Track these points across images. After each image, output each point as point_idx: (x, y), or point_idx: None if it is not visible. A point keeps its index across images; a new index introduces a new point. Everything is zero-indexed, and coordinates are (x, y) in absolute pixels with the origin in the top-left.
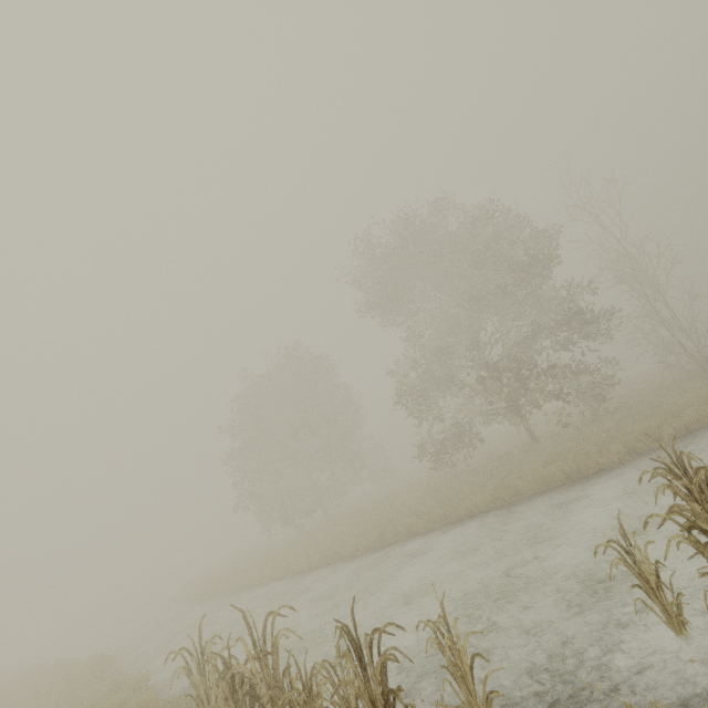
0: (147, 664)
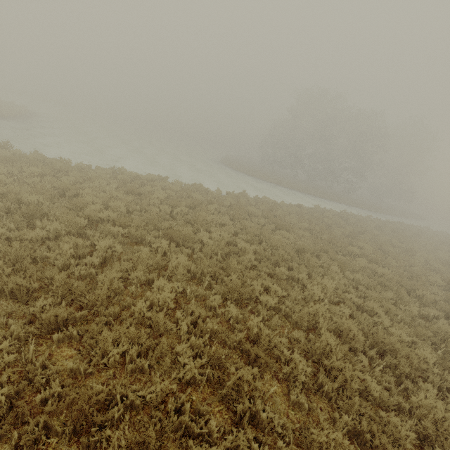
0: None
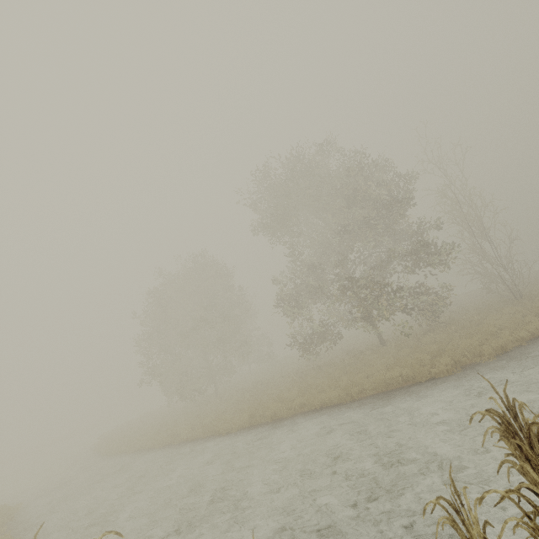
0: (40, 520)
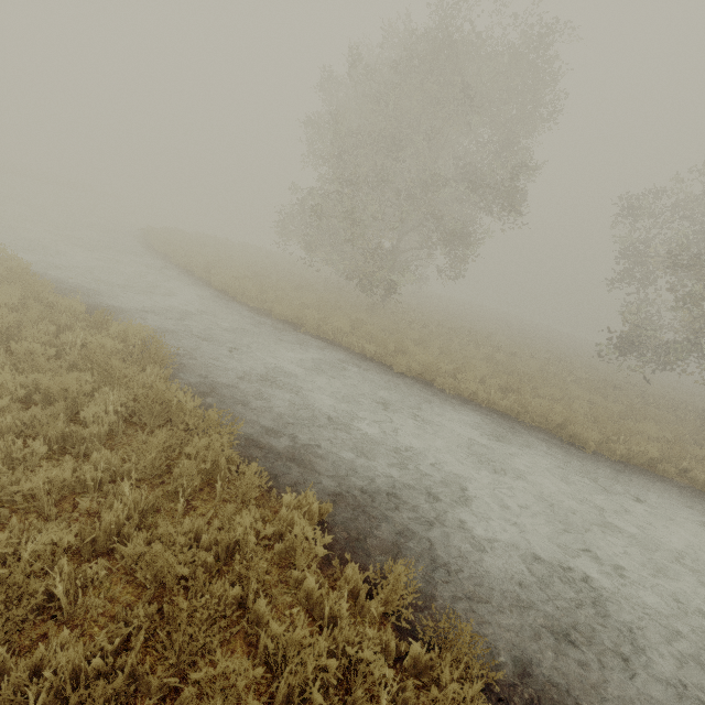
0: (294, 442)
